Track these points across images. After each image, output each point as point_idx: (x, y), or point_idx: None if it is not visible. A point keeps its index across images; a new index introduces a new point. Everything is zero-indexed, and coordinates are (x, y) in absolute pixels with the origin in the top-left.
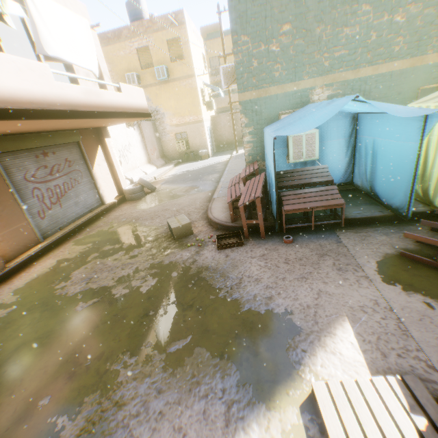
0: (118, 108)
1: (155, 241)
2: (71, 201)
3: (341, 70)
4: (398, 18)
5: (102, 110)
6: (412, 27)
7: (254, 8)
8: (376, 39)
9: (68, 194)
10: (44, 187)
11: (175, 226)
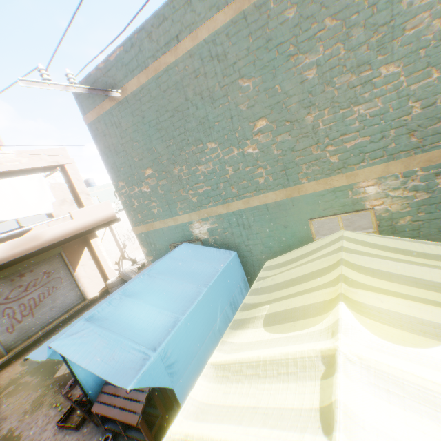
0: (65, 236)
1: (52, 383)
2: (46, 308)
3: (211, 204)
4: (250, 148)
5: (40, 248)
6: (271, 156)
7: (120, 159)
8: (234, 172)
9: (44, 302)
10: (17, 304)
11: (59, 374)
